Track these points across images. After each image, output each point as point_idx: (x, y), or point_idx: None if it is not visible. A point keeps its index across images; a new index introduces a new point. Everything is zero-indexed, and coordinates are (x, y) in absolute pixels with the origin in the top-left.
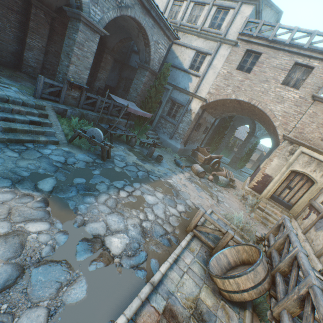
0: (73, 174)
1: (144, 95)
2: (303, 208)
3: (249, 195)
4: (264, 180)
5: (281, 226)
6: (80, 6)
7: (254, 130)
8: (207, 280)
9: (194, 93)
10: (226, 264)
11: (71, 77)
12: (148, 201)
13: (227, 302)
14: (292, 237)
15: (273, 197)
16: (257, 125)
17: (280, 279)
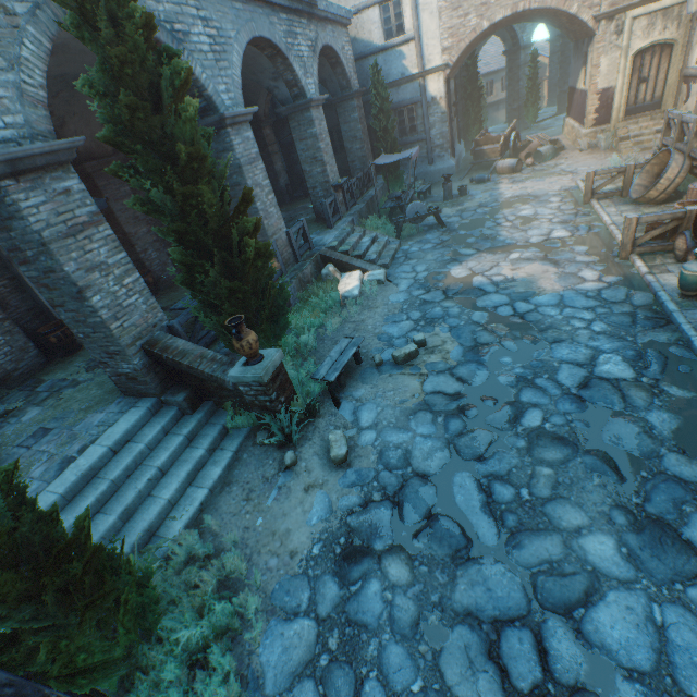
0: (459, 242)
1: (366, 136)
2: (676, 90)
3: (597, 136)
4: (603, 101)
5: (669, 123)
6: (300, 93)
7: (516, 39)
8: (639, 207)
9: (421, 71)
10: (644, 190)
11: (332, 181)
12: (528, 215)
13: (665, 204)
14: (687, 118)
15: (629, 112)
16: (515, 27)
17: (695, 151)
